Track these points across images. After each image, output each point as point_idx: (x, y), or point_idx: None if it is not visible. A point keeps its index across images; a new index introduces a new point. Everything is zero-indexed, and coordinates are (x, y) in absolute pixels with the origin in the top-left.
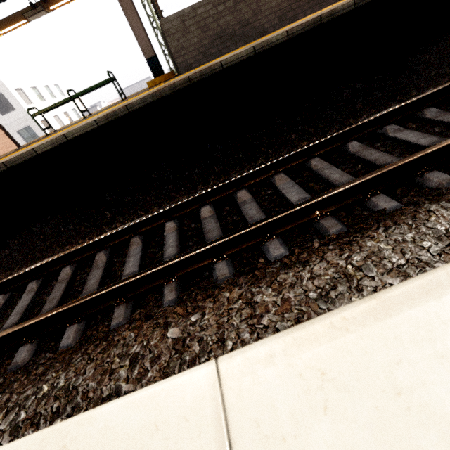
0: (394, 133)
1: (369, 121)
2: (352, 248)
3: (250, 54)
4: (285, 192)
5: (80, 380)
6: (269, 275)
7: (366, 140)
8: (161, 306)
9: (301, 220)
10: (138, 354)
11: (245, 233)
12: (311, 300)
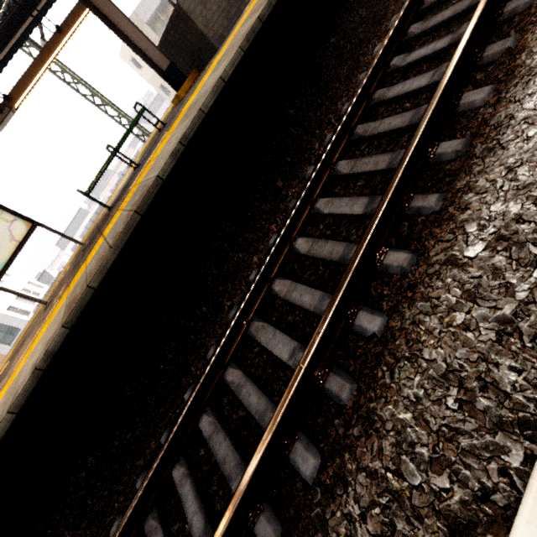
0: None
1: None
2: None
3: None
4: None
5: None
6: None
7: None
8: (530, 6)
9: None
10: None
11: None
12: None
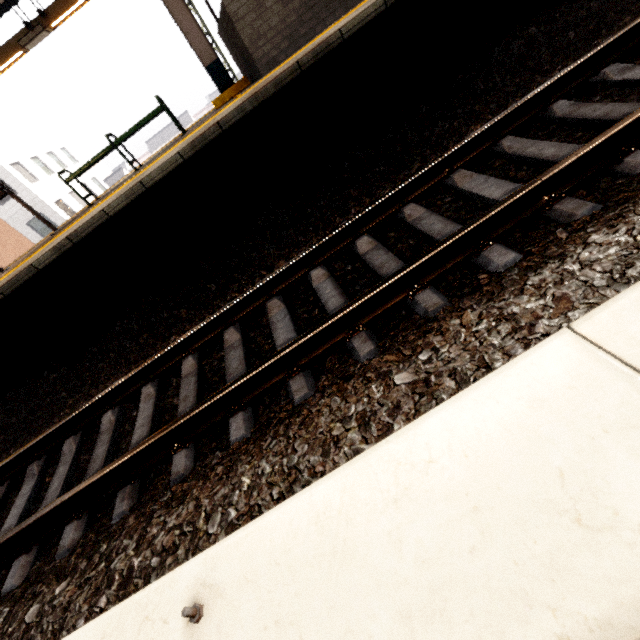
0: (620, 74)
1: (577, 68)
2: (629, 220)
3: (379, 9)
4: (476, 190)
5: (295, 457)
6: (510, 284)
7: (575, 97)
8: (356, 363)
9: (523, 213)
10: (364, 411)
11: (449, 245)
12: (601, 288)
